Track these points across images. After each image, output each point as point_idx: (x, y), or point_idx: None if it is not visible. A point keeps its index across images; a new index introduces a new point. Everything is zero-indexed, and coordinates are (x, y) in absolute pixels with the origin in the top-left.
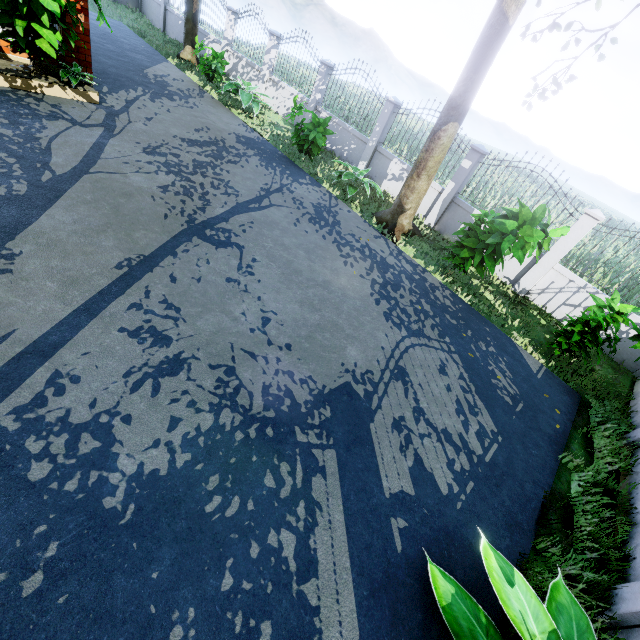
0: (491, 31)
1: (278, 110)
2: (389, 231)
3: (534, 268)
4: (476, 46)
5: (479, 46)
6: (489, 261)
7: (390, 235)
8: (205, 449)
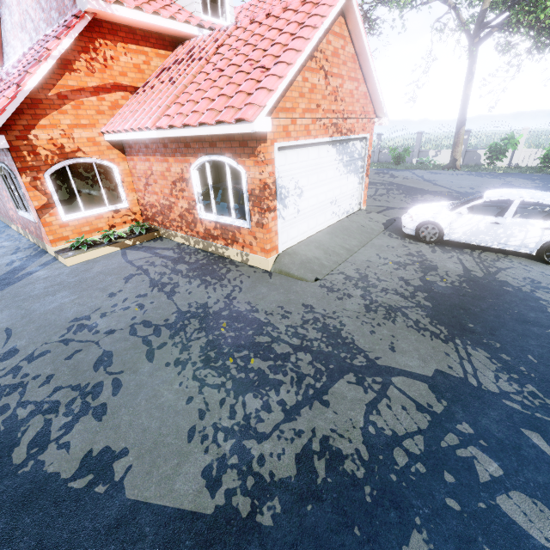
0: (465, 100)
1: None
2: (455, 169)
3: (514, 155)
4: (461, 105)
5: (463, 105)
6: (503, 156)
7: (456, 170)
8: None
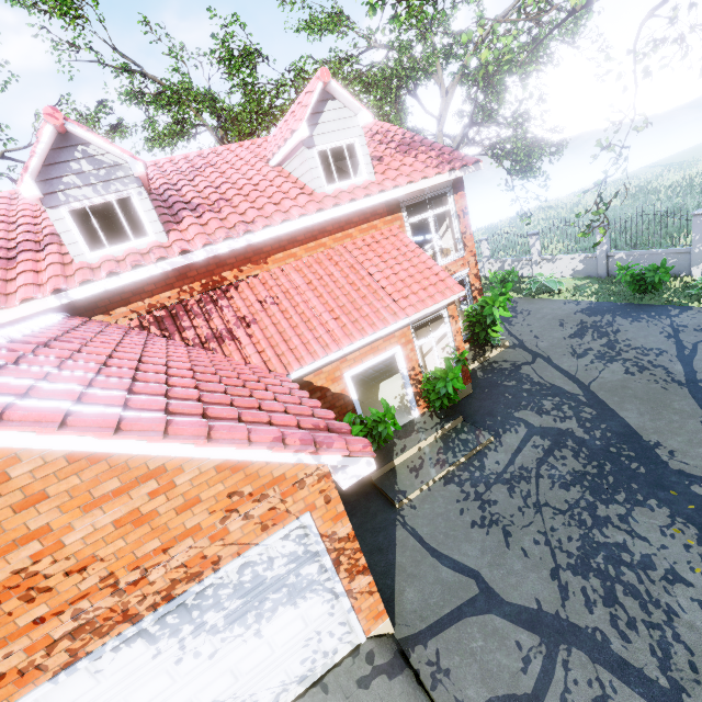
0: None
1: (562, 274)
2: None
3: None
4: None
5: None
6: None
7: None
8: None
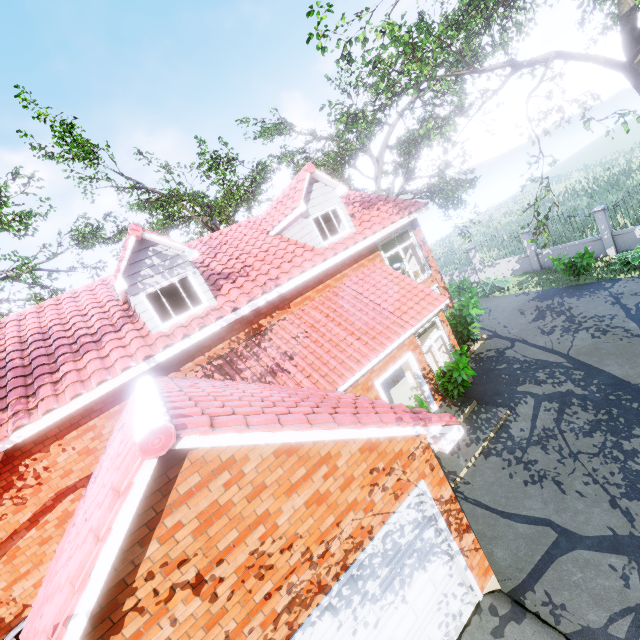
0: None
1: (504, 275)
2: None
3: None
4: None
5: None
6: None
7: None
8: None
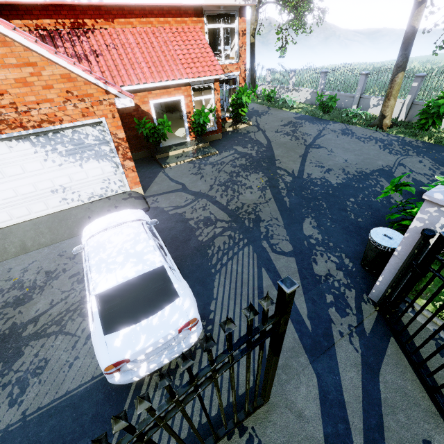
0: (408, 34)
1: (300, 101)
2: (379, 128)
3: None
4: (402, 42)
5: (404, 41)
6: (437, 120)
7: (380, 130)
8: (348, 180)
